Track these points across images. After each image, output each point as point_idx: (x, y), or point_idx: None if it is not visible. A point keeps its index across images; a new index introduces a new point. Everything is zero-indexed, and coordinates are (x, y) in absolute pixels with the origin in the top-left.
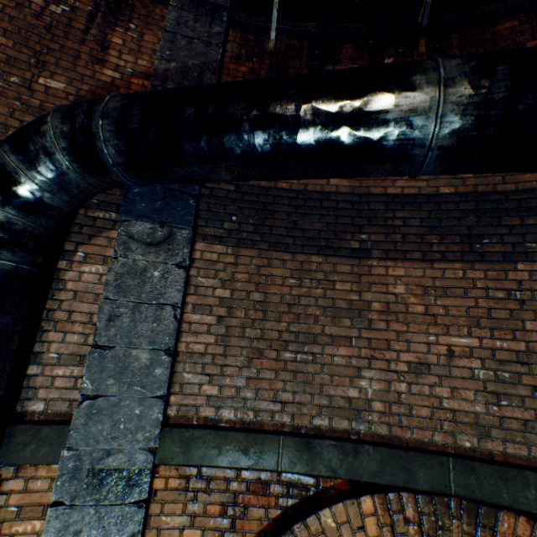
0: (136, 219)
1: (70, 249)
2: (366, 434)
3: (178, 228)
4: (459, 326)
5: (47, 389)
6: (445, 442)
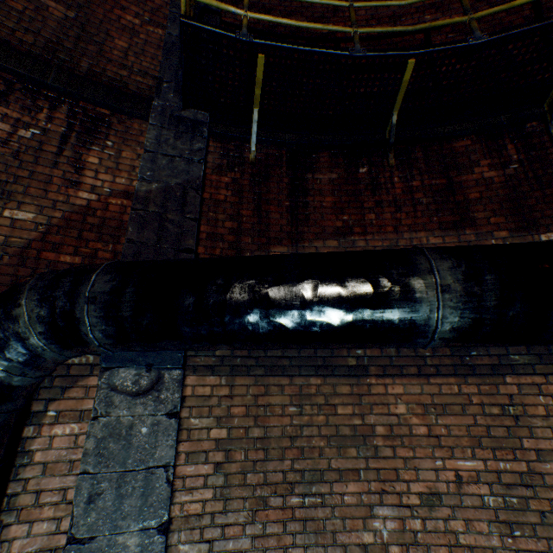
0: (119, 365)
1: (39, 409)
2: None
3: (167, 369)
4: (463, 447)
5: None
6: None
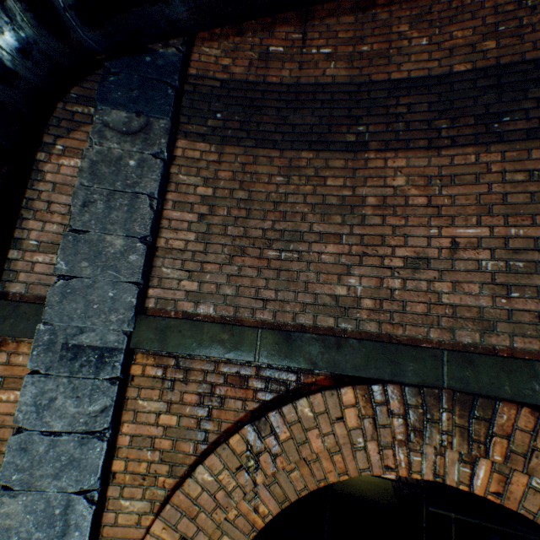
0: (111, 108)
1: (49, 142)
2: (353, 332)
3: (155, 118)
4: (467, 216)
5: (27, 274)
6: (442, 339)
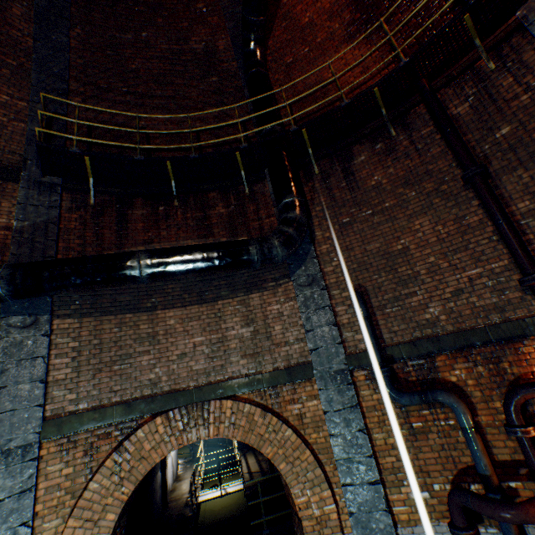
0: (12, 315)
1: None
2: (160, 392)
3: (41, 315)
4: (198, 333)
5: None
6: (194, 384)
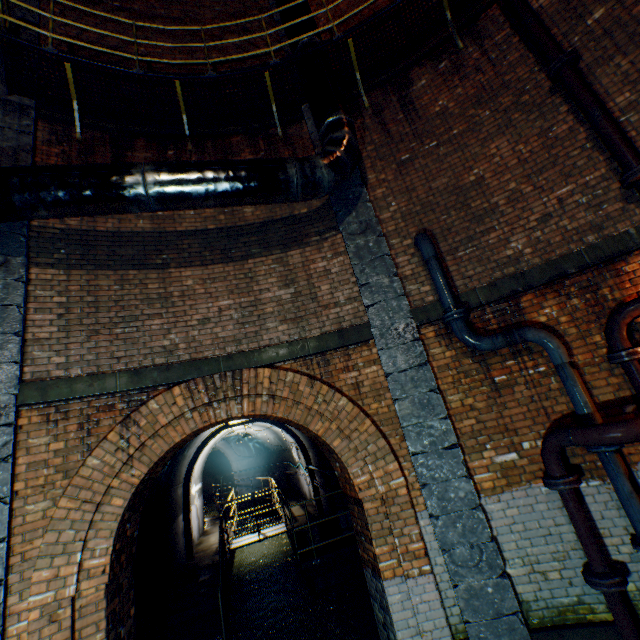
0: None
1: None
2: (177, 362)
3: (13, 257)
4: (224, 296)
5: None
6: (222, 353)
